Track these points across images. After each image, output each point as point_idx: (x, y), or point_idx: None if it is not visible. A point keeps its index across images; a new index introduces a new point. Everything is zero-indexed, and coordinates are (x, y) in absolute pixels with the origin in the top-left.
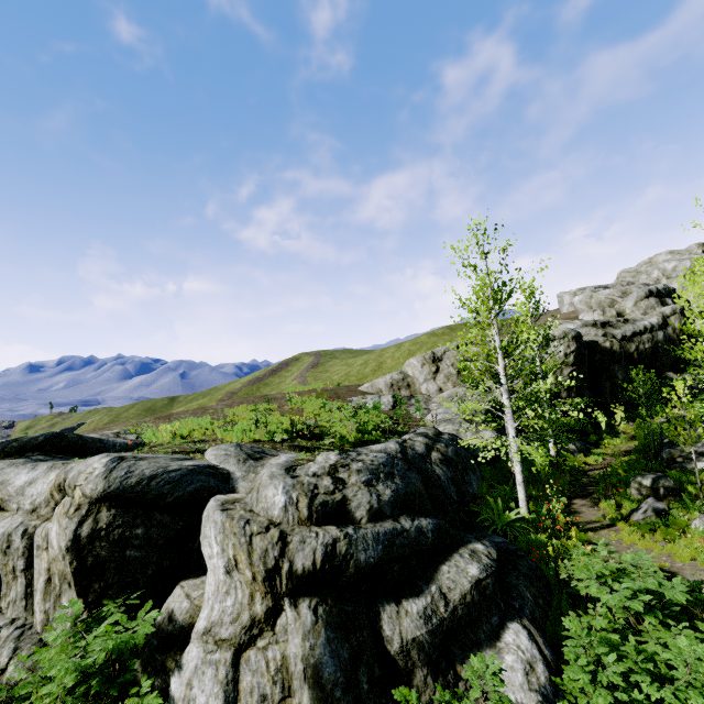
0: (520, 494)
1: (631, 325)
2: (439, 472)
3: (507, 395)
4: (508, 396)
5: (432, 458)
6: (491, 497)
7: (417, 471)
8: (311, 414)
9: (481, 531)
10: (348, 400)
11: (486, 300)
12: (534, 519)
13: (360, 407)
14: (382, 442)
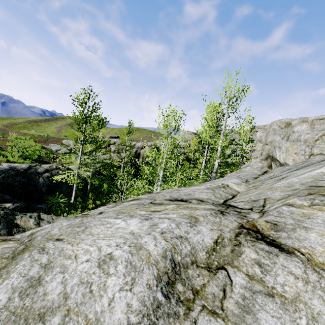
0: (73, 194)
1: (183, 150)
2: (41, 180)
3: (79, 159)
4: (80, 159)
5: (43, 175)
6: (69, 194)
7: (26, 177)
8: (10, 144)
9: (41, 203)
10: (47, 144)
11: (76, 121)
12: (76, 204)
13: (25, 147)
14: (23, 164)
